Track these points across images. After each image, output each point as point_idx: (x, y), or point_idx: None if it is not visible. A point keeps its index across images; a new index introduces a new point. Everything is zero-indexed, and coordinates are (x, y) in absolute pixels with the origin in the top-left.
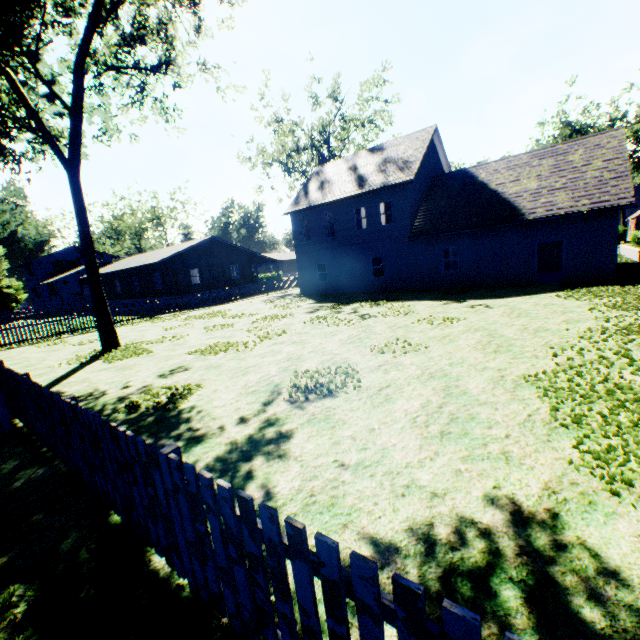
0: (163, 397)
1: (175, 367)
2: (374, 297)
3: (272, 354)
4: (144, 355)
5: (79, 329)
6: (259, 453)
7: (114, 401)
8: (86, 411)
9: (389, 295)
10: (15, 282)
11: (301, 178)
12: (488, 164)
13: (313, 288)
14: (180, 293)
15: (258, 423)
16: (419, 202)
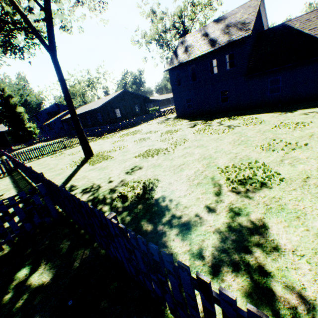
0: (138, 189)
1: (132, 167)
2: (225, 115)
3: (189, 155)
4: (109, 159)
5: (68, 146)
6: (251, 244)
7: (108, 192)
8: (143, 241)
9: (234, 113)
10: (32, 125)
11: (167, 49)
12: (301, 16)
13: (184, 113)
14: (112, 123)
15: (225, 212)
16: (251, 51)
